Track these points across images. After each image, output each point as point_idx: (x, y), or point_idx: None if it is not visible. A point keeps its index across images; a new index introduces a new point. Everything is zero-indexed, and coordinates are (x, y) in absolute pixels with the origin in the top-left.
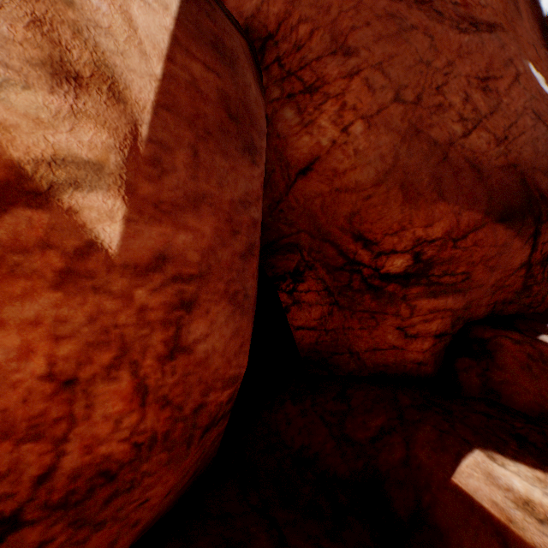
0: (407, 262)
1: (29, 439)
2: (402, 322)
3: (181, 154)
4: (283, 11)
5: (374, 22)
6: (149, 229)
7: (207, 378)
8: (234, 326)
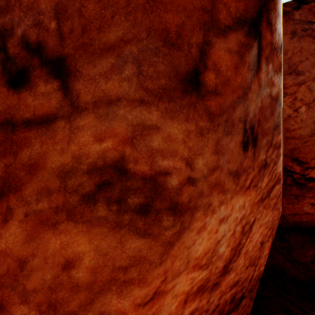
0: None
1: (252, 265)
2: (314, 201)
3: None
4: None
5: (310, 57)
6: None
7: None
8: None
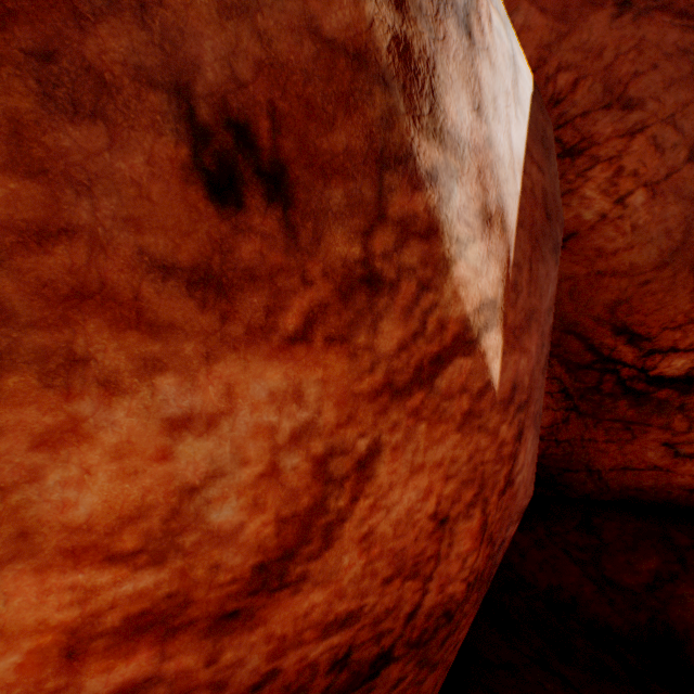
0: (690, 363)
1: (410, 577)
2: (673, 437)
3: (524, 271)
4: (535, 58)
5: (662, 63)
6: (509, 358)
7: (511, 511)
8: (531, 451)
